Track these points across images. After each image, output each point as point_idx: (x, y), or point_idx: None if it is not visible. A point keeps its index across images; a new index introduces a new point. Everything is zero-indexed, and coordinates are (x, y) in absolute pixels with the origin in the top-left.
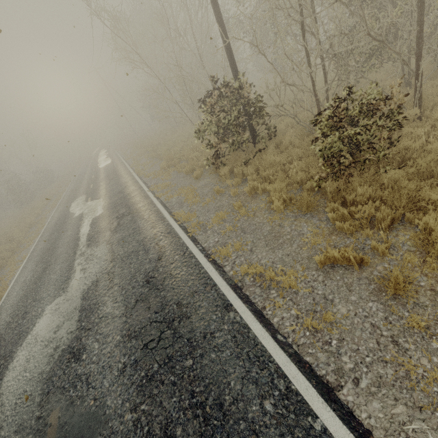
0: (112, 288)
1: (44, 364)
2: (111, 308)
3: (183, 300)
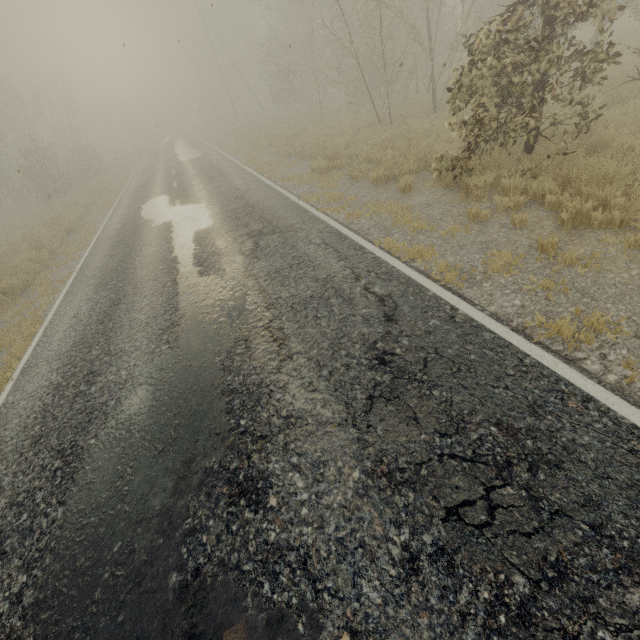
0: (291, 359)
1: (165, 494)
2: (307, 401)
3: (512, 418)
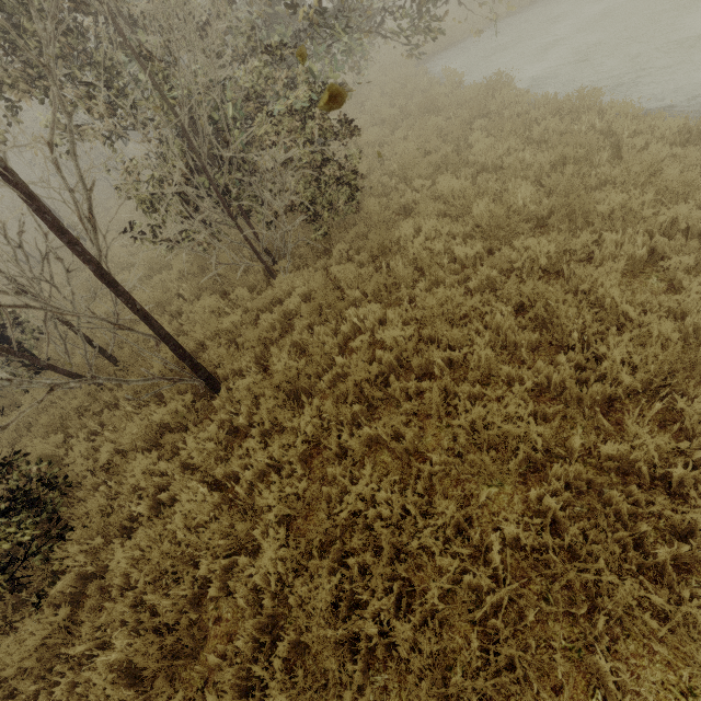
0: None
1: None
2: None
3: None
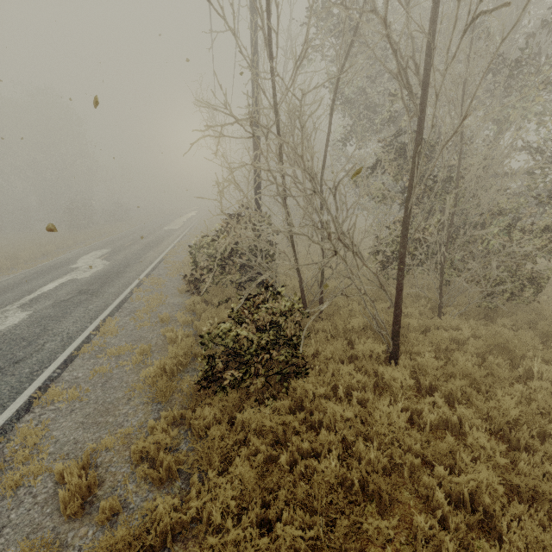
0: None
1: None
2: None
3: None
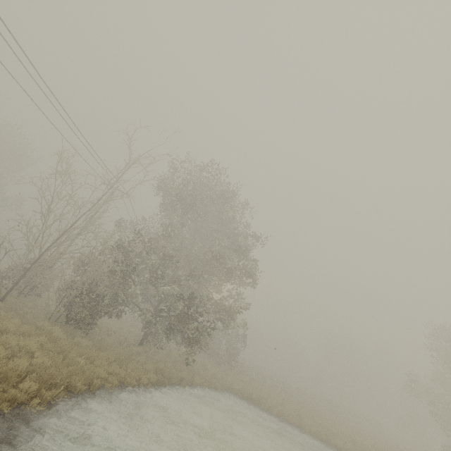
0: None
1: None
2: None
3: None
